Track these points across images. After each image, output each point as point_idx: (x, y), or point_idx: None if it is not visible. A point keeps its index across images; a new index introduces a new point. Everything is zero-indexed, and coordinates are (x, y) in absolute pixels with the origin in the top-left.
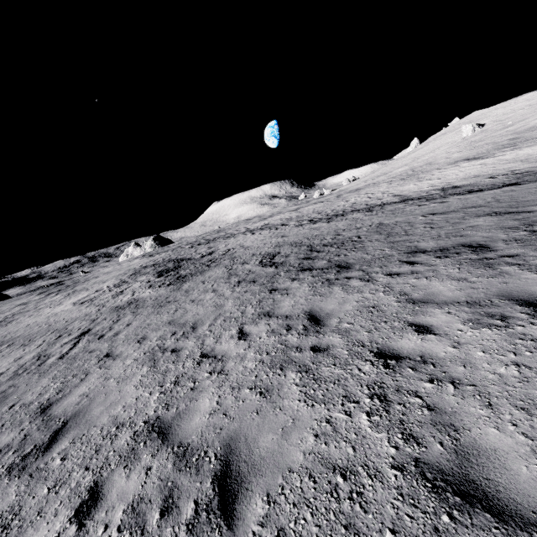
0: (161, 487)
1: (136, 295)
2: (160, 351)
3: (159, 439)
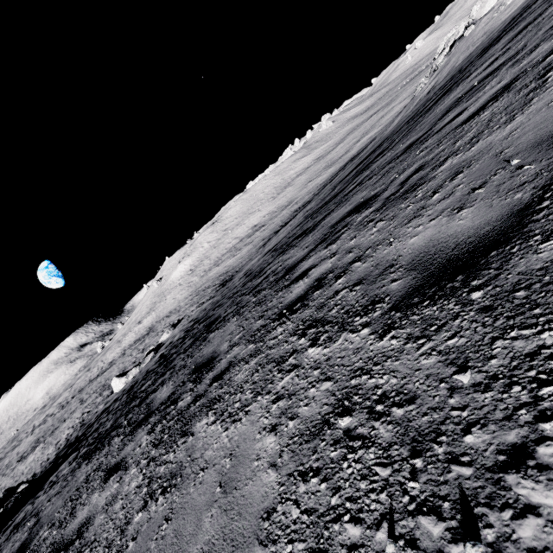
0: None
1: None
2: None
3: None
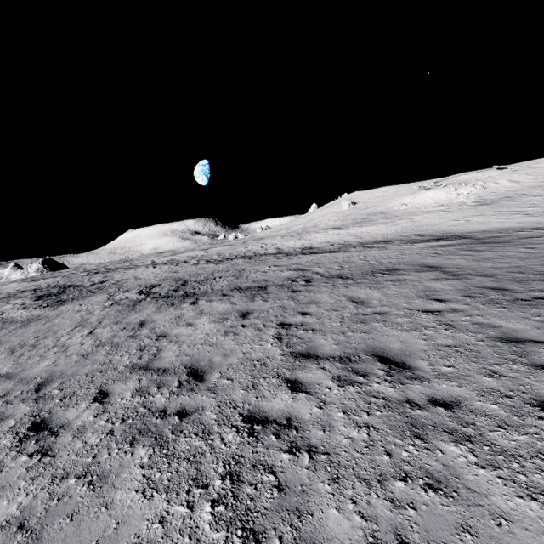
0: (3, 391)
1: (5, 315)
2: (20, 347)
3: (7, 379)
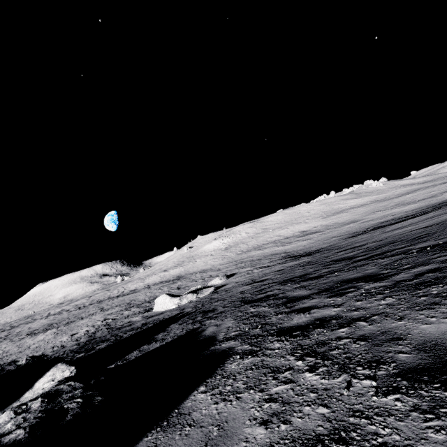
0: None
1: None
2: None
3: None
